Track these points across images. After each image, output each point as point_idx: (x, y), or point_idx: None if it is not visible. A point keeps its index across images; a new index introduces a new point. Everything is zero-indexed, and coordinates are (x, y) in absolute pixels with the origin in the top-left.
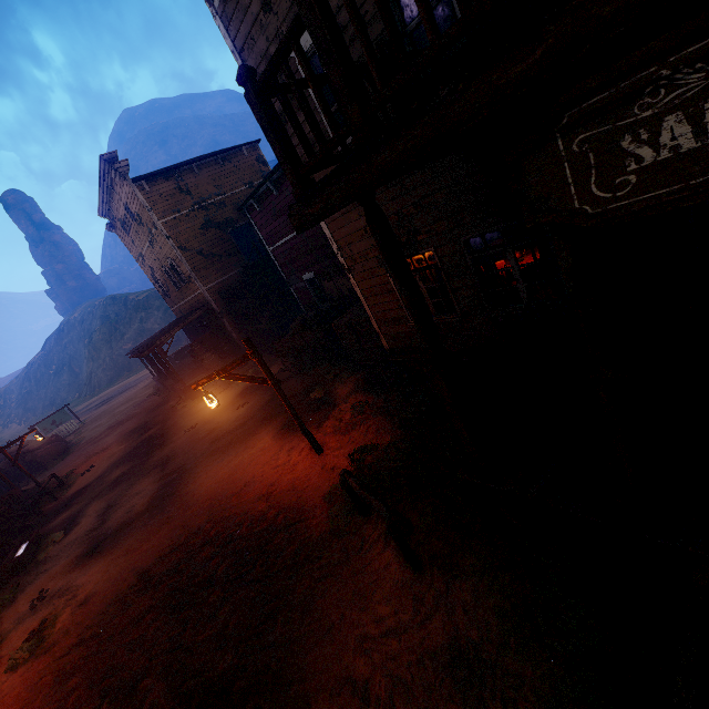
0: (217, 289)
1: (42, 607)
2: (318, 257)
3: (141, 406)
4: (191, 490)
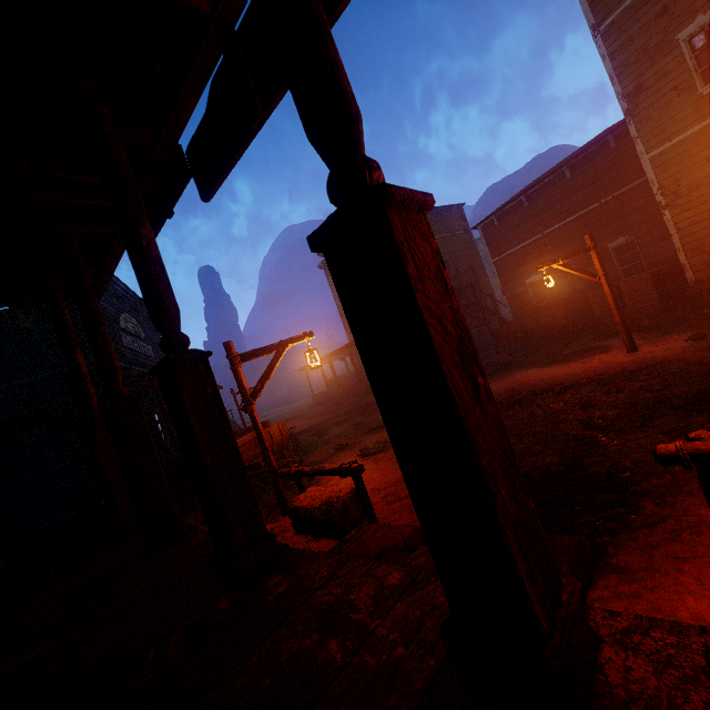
0: None
1: (354, 446)
2: (555, 257)
3: (306, 410)
4: None
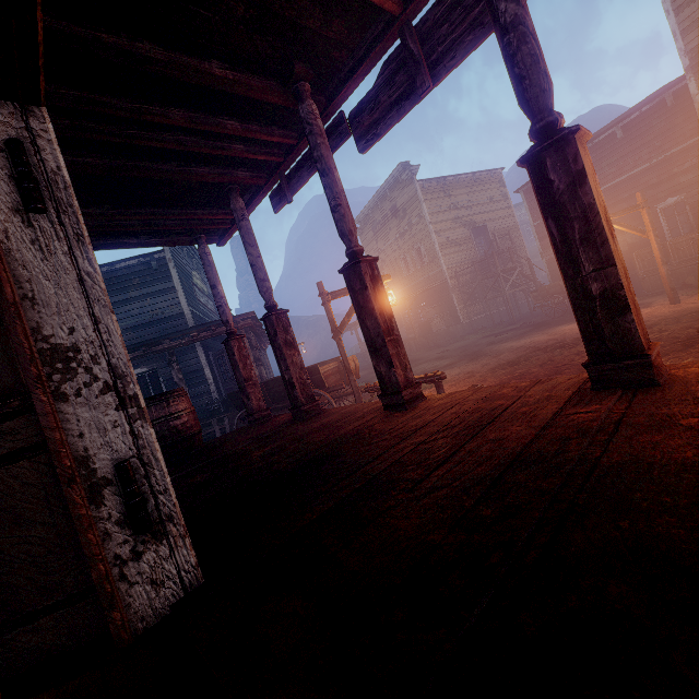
0: (453, 270)
1: None
2: None
3: None
4: (506, 347)
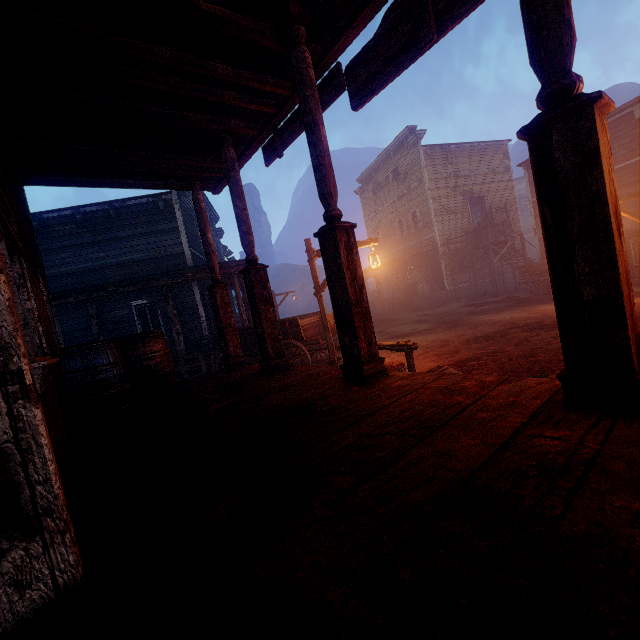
0: (445, 237)
1: None
2: None
3: None
4: (485, 320)
